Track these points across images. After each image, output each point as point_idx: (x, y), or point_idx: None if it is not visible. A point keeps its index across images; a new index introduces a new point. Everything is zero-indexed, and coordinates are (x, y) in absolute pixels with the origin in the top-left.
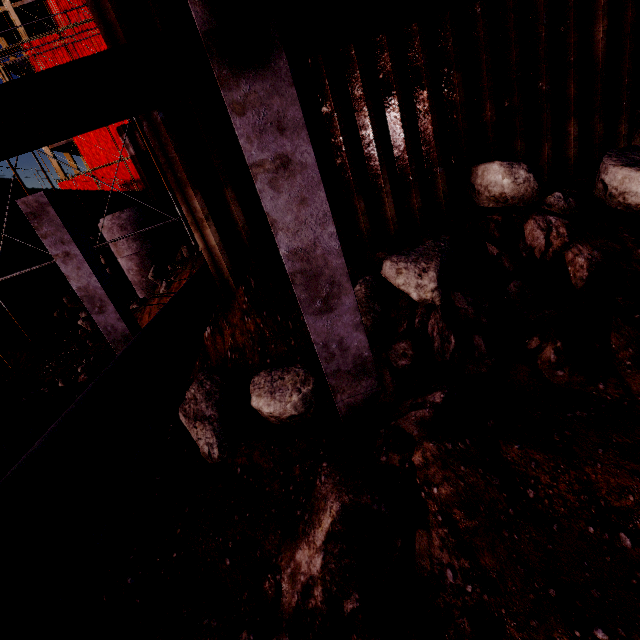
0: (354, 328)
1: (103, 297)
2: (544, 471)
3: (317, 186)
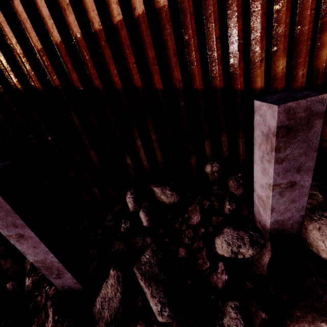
0: None
1: None
2: None
3: None
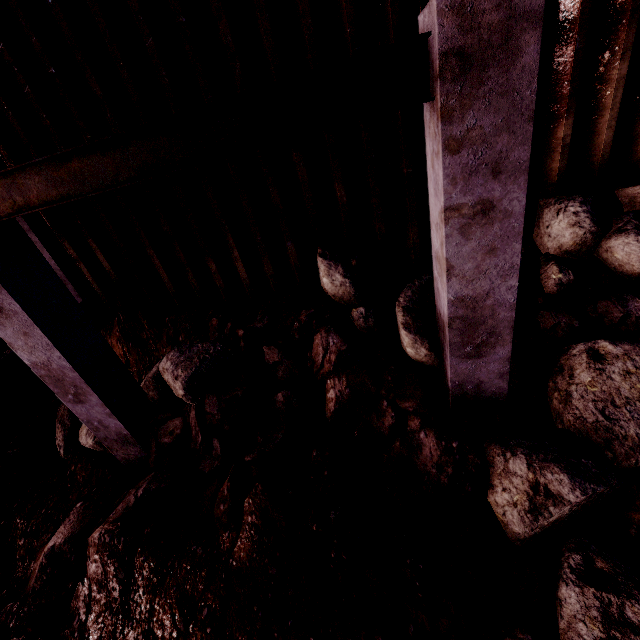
0: (108, 415)
1: (63, 277)
2: (143, 585)
3: (33, 326)
